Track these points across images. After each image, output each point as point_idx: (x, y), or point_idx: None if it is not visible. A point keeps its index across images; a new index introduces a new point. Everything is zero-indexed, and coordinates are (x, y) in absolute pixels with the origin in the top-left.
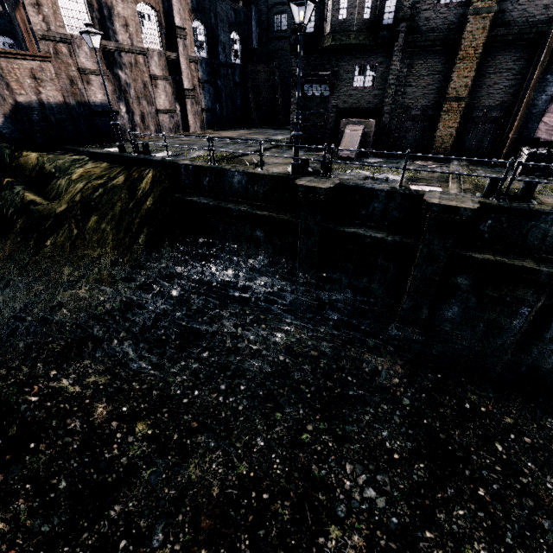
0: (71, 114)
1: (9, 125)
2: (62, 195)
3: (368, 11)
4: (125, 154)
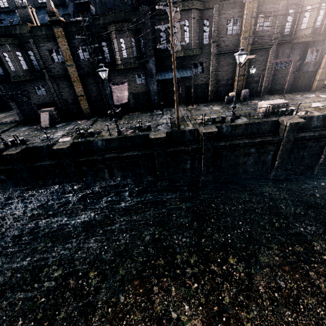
0: None
1: None
2: None
3: (25, 66)
4: None
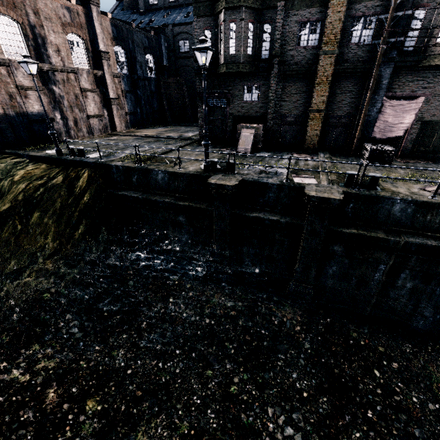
0: (11, 123)
1: None
2: (5, 195)
3: (250, 49)
4: (63, 157)
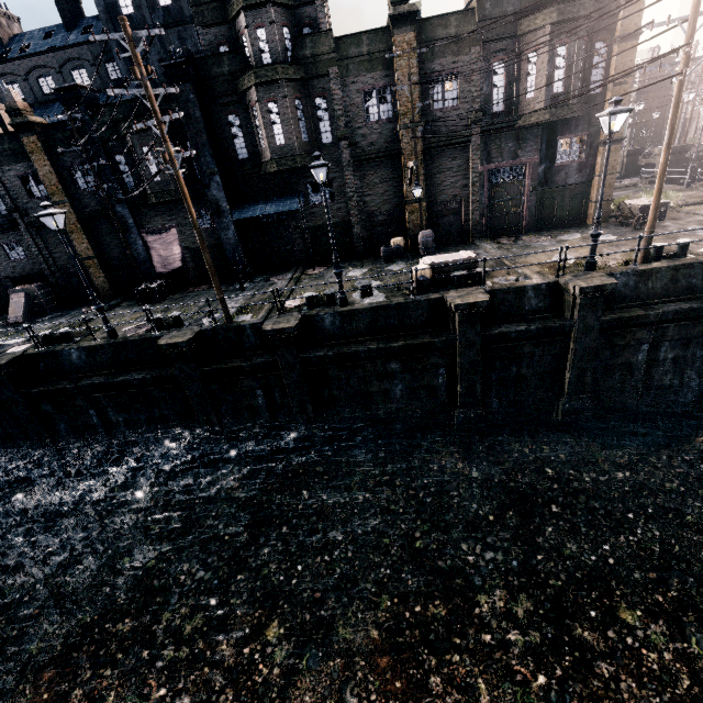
0: None
1: None
2: None
3: None
4: None
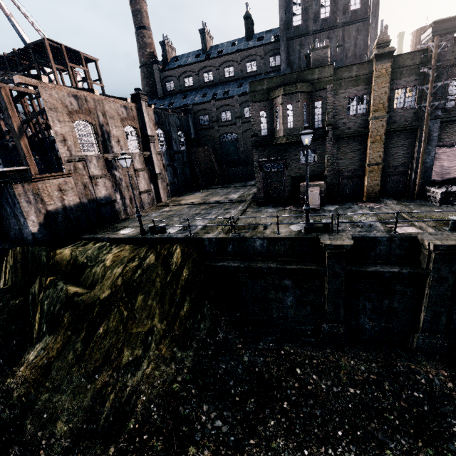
0: (84, 210)
1: (42, 231)
2: (100, 281)
3: (305, 122)
4: (148, 236)
